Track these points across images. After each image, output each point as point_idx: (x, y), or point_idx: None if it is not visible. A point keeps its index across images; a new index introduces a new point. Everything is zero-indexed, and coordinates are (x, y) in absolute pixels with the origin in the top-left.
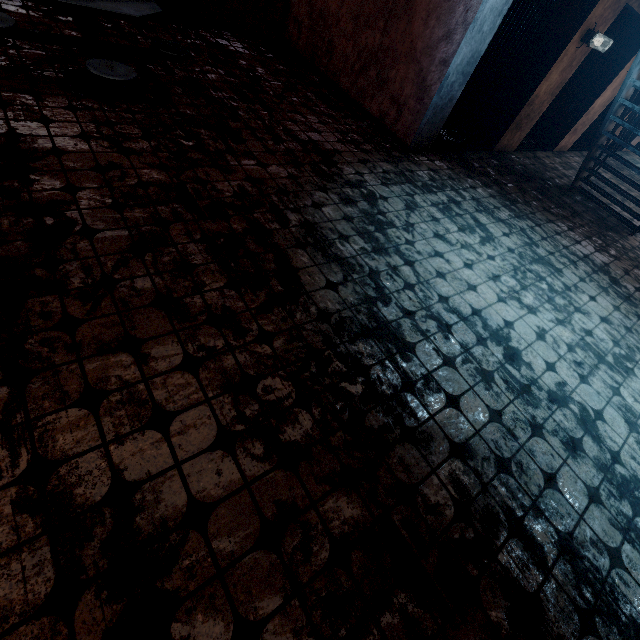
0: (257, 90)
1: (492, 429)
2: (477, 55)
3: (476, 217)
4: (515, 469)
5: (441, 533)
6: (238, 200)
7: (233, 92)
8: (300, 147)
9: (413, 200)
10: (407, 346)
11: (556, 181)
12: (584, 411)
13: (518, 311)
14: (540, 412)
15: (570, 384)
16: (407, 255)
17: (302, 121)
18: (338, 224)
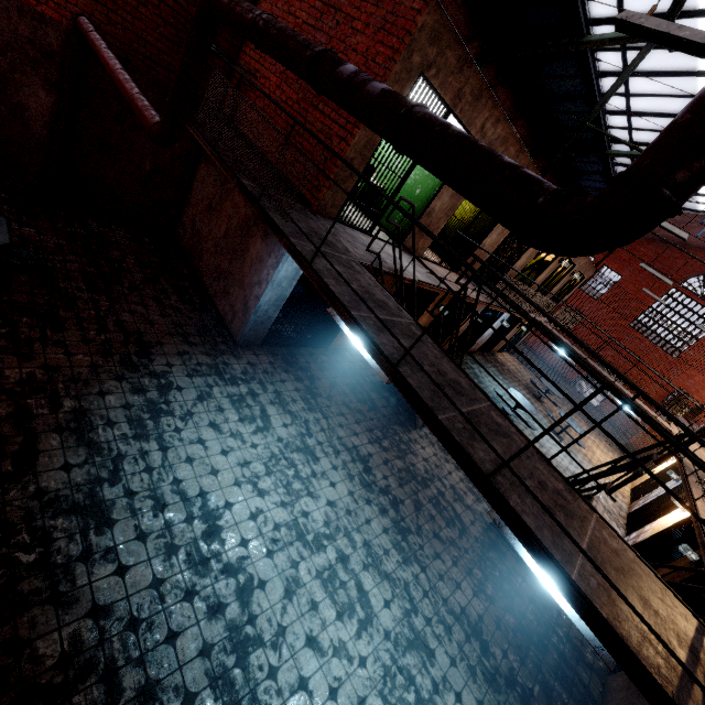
0: (113, 281)
1: (145, 594)
2: (284, 297)
3: (266, 408)
4: (143, 628)
5: (30, 678)
6: (20, 386)
7: (85, 282)
8: (122, 338)
9: (210, 391)
10: (109, 522)
11: (376, 378)
12: (250, 581)
13: (247, 494)
14: (204, 581)
15: (253, 558)
16: (167, 441)
17: (142, 313)
18: (113, 411)
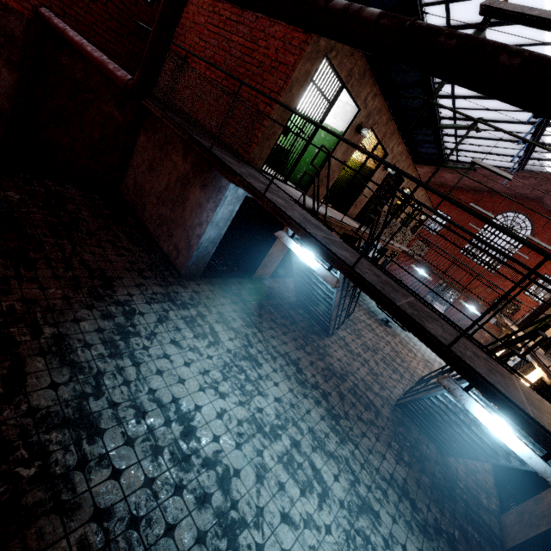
0: (72, 228)
1: (140, 493)
2: (220, 235)
3: (213, 327)
4: (143, 524)
5: None
6: (1, 317)
7: (48, 229)
8: (87, 274)
9: (167, 315)
10: (98, 431)
11: (291, 299)
12: (226, 471)
13: (211, 397)
14: (189, 475)
15: (226, 451)
16: (138, 358)
17: (101, 253)
18: (88, 335)
